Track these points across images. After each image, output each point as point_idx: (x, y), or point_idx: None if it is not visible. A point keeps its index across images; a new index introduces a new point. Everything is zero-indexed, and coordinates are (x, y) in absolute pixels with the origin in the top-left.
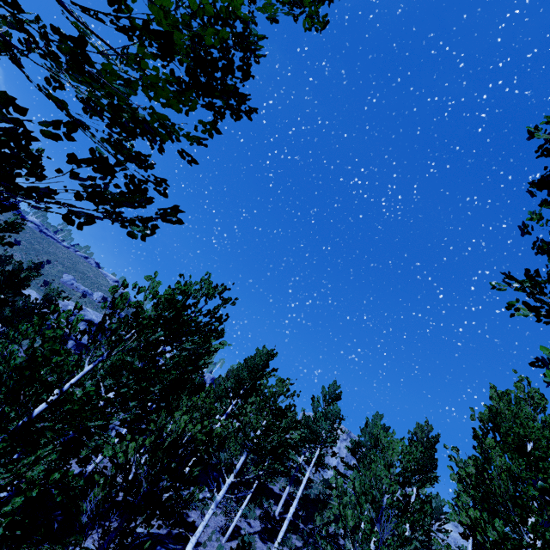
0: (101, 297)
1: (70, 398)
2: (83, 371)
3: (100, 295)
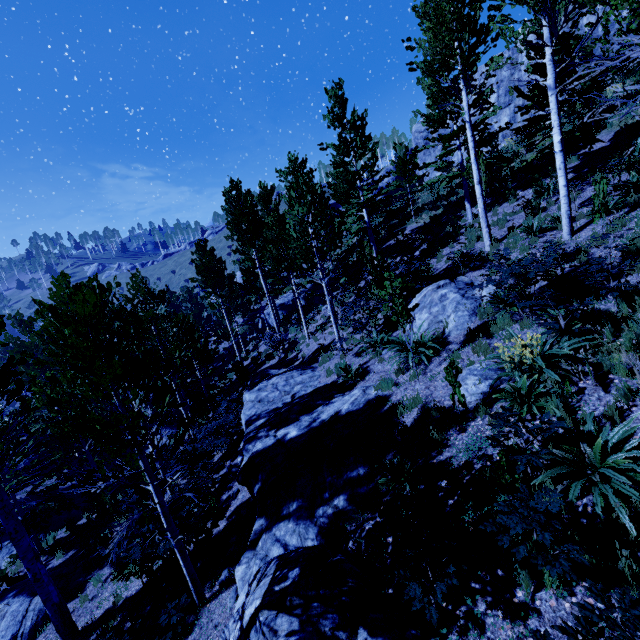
0: None
1: None
2: None
3: None
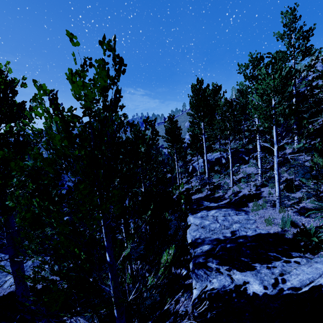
0: None
1: None
2: None
3: None
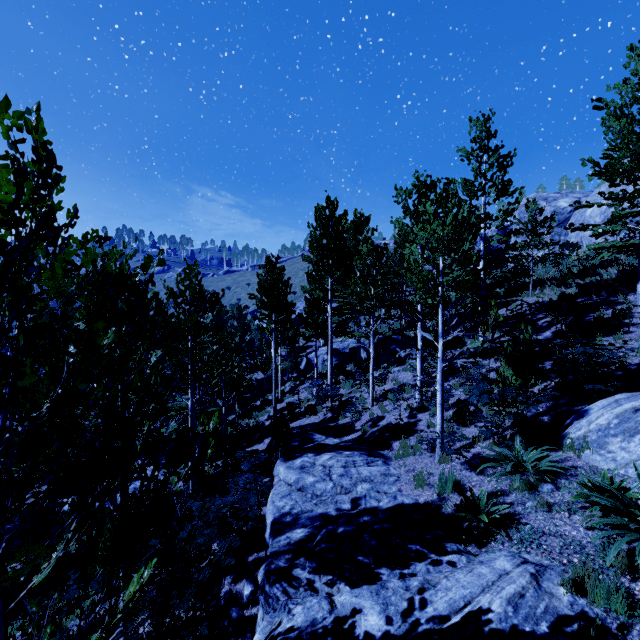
0: None
1: None
2: None
3: None
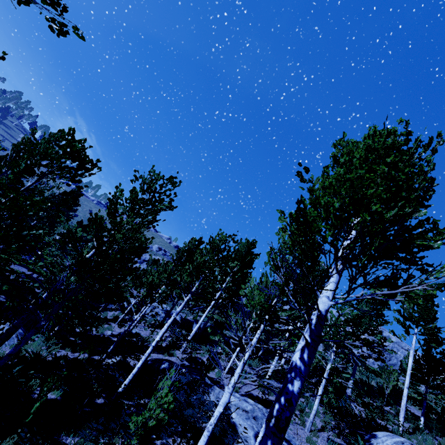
0: (158, 248)
1: (2, 182)
2: (27, 185)
3: (157, 246)
